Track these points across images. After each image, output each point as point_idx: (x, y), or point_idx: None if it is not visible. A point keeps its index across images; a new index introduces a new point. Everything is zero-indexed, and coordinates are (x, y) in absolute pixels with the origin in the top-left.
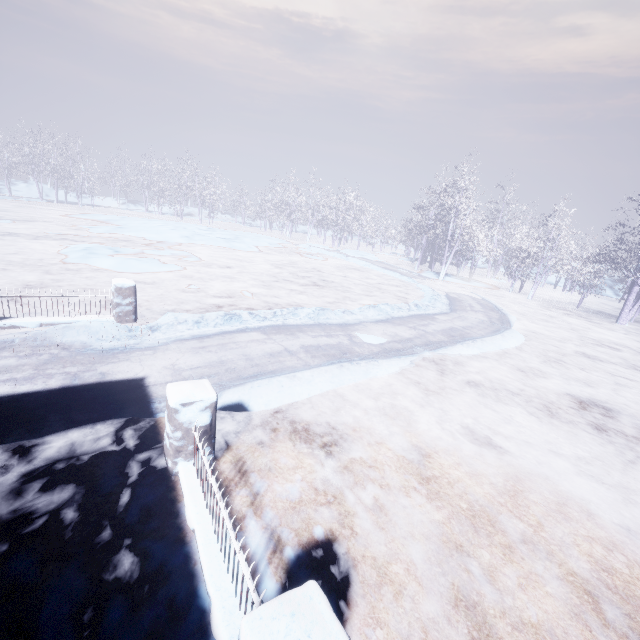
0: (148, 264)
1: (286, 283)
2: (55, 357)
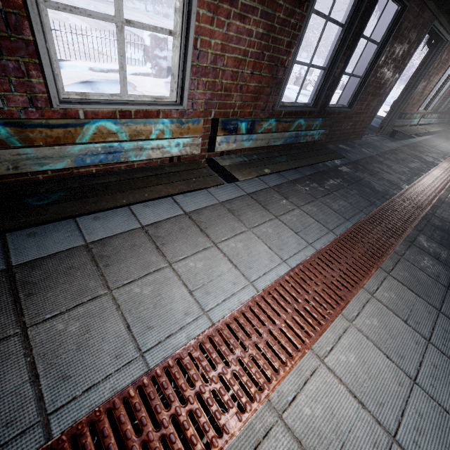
0: None
1: None
2: None
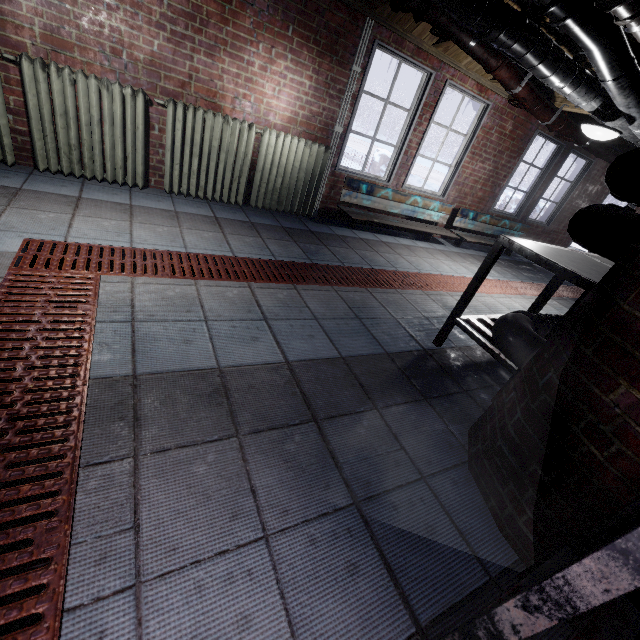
0: None
1: None
2: None
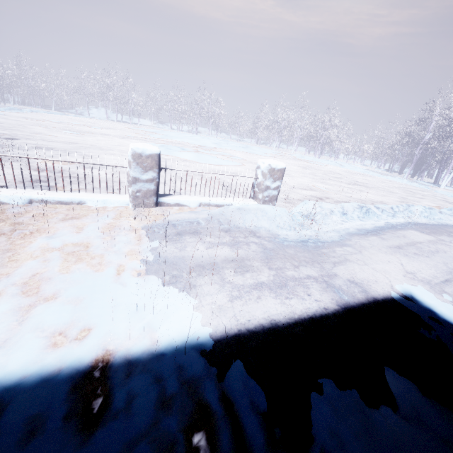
0: (217, 158)
1: (331, 181)
2: (266, 249)
